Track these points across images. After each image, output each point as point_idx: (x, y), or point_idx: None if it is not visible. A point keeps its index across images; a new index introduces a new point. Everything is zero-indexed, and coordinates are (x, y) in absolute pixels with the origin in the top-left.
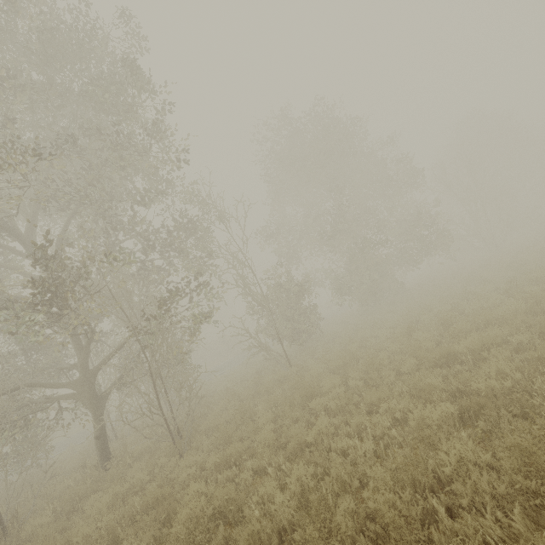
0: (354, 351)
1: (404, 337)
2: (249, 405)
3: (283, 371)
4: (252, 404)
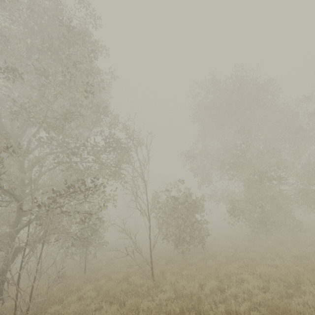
0: (204, 296)
1: (265, 313)
2: (86, 310)
3: (141, 280)
4: (94, 308)
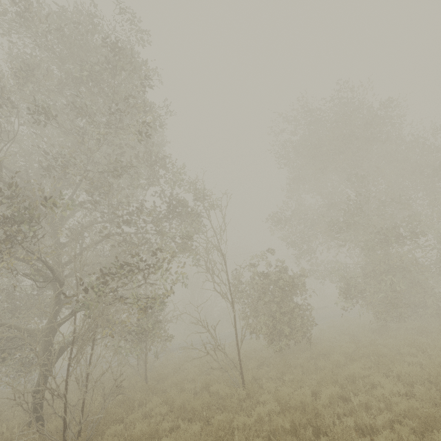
0: (322, 407)
1: (415, 427)
2: (158, 430)
3: (228, 389)
4: (168, 427)
